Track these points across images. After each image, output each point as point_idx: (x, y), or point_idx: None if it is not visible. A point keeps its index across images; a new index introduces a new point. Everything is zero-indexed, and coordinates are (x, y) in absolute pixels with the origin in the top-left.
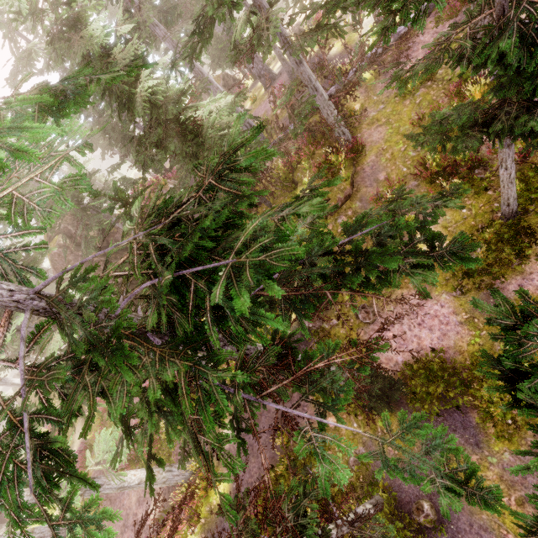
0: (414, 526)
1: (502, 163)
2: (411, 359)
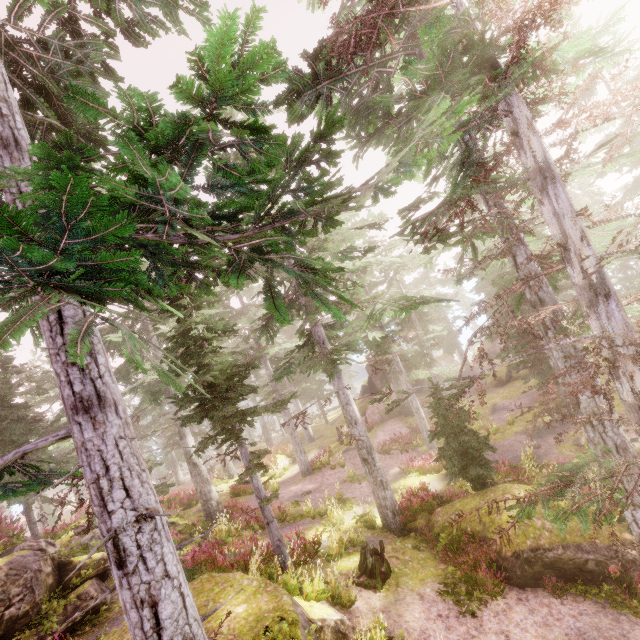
0: None
1: None
2: None
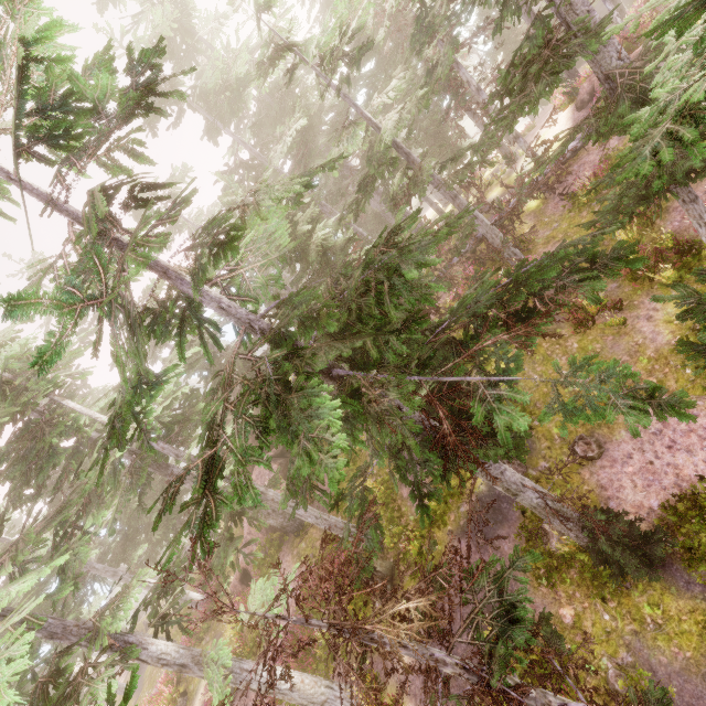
0: None
1: (698, 222)
2: (671, 499)
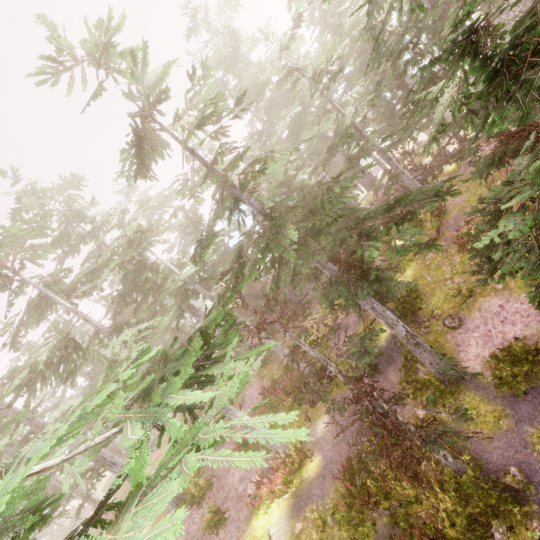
0: (500, 486)
1: None
2: (497, 352)
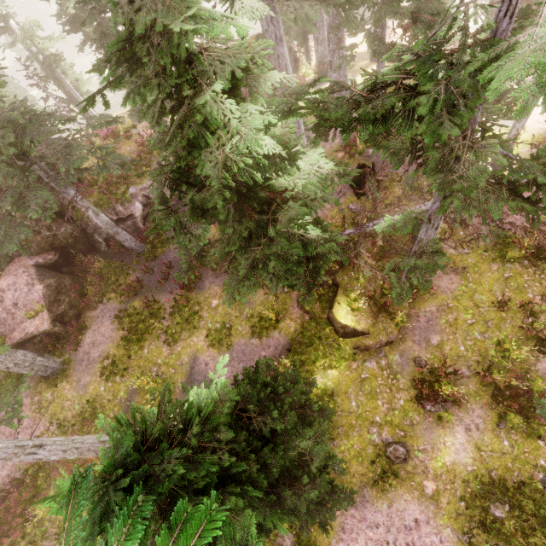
0: None
1: None
2: None
